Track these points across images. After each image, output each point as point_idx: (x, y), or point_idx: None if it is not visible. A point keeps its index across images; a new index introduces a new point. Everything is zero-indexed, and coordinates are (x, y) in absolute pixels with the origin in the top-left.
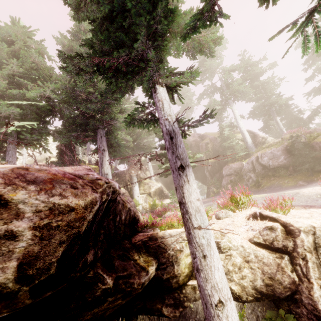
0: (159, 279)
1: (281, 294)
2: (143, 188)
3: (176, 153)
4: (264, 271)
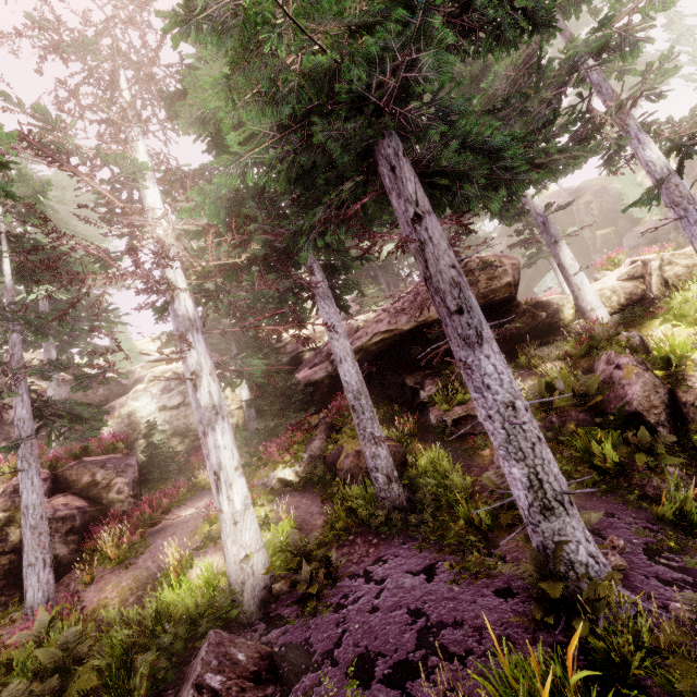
0: (549, 323)
1: (635, 300)
2: None
3: (550, 233)
4: (626, 293)
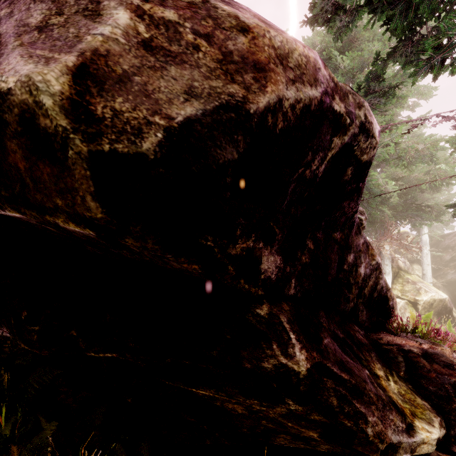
0: None
1: None
2: (401, 287)
3: None
4: None
